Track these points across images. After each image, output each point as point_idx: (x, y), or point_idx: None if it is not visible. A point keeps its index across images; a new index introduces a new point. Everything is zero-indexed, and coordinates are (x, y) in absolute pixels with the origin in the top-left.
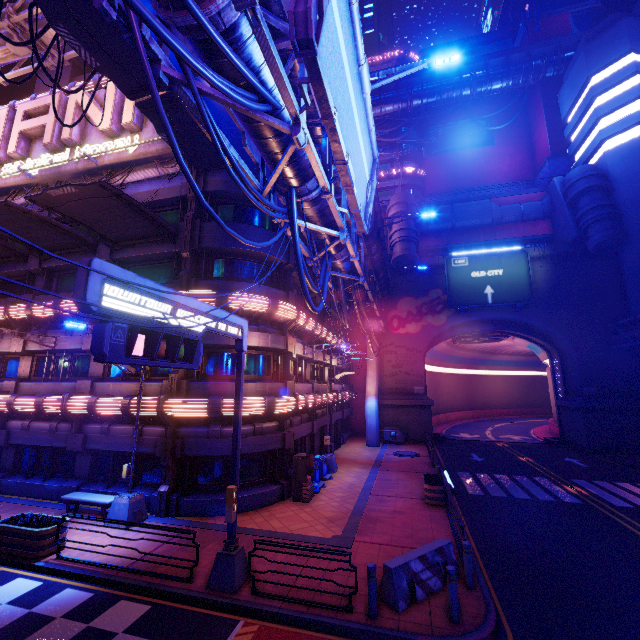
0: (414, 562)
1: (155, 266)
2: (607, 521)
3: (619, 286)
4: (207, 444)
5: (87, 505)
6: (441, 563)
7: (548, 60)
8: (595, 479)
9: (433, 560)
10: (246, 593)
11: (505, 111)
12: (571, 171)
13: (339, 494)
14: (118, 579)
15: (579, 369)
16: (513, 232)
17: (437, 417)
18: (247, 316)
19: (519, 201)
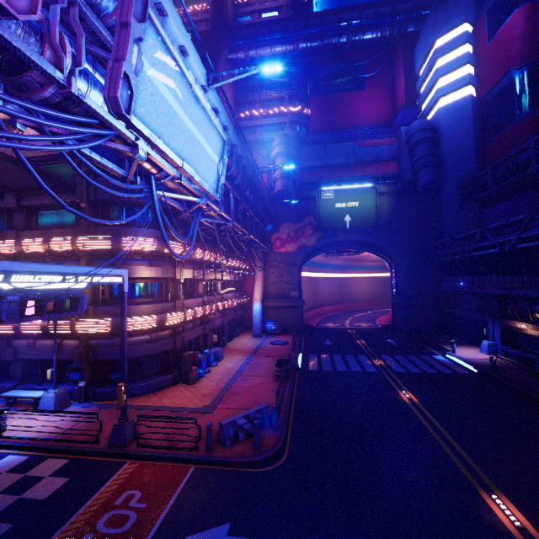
0: (240, 419)
1: (59, 211)
2: (384, 382)
3: (437, 216)
4: (113, 351)
5: (24, 398)
6: (260, 418)
7: (409, 16)
8: (396, 354)
9: (254, 417)
10: (134, 446)
11: (376, 59)
12: (412, 123)
13: (218, 377)
14: (46, 446)
15: (405, 277)
16: (370, 170)
17: (314, 311)
18: (140, 254)
19: (376, 144)
